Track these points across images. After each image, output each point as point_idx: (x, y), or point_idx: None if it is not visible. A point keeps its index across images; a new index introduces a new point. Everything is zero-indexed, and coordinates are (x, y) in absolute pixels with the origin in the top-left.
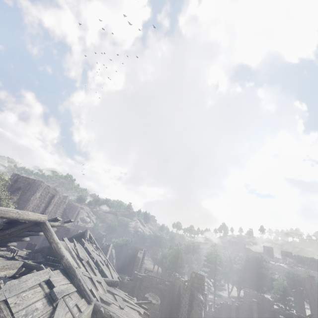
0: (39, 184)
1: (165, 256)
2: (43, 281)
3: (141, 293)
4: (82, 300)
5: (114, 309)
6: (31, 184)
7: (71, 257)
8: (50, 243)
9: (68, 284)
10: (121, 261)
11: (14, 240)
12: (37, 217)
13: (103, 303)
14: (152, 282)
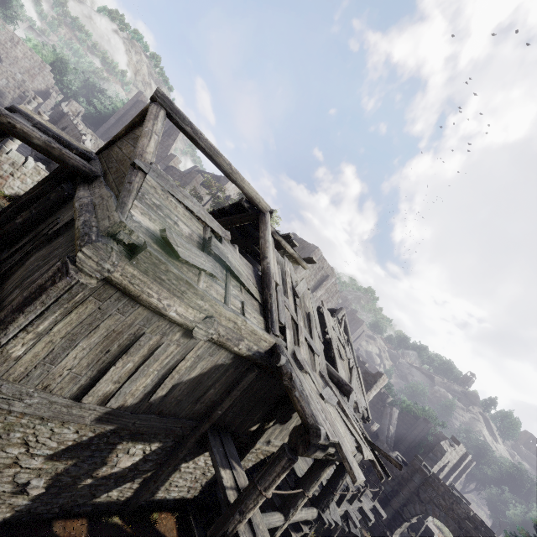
0: (313, 250)
1: (532, 525)
2: (214, 234)
3: (418, 505)
4: (259, 316)
5: (305, 380)
6: (305, 248)
7: (280, 275)
8: (260, 238)
9: (249, 280)
10: (407, 443)
11: (247, 259)
12: (255, 195)
13: (293, 360)
14: (452, 506)
